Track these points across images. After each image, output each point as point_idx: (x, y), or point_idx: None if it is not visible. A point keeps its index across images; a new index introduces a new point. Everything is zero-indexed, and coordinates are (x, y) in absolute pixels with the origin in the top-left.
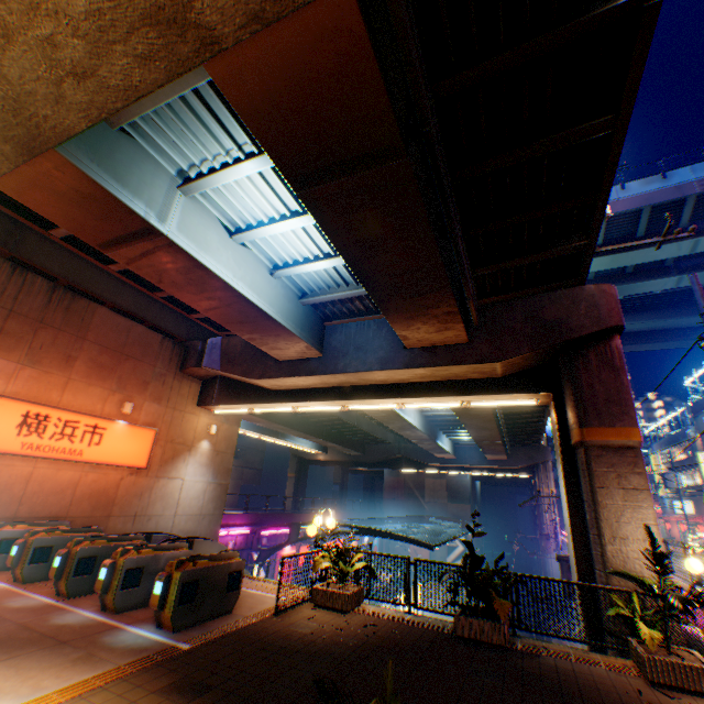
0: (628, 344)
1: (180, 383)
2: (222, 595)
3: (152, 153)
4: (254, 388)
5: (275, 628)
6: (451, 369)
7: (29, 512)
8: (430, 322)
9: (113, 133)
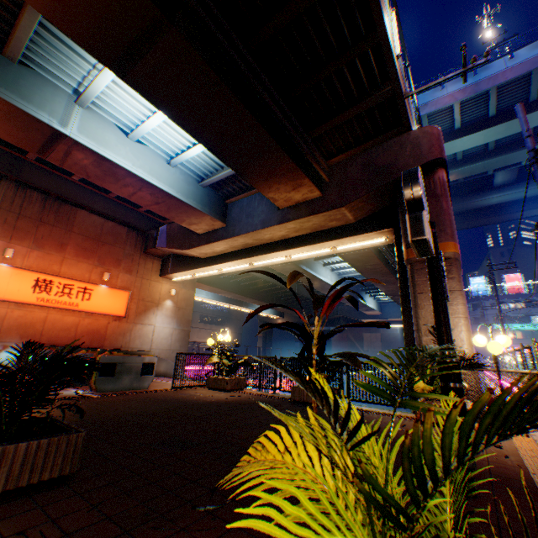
0: None
1: (145, 261)
2: (138, 376)
3: (50, 79)
4: (192, 259)
5: (165, 394)
6: (312, 219)
7: (48, 340)
8: (283, 182)
9: (16, 67)
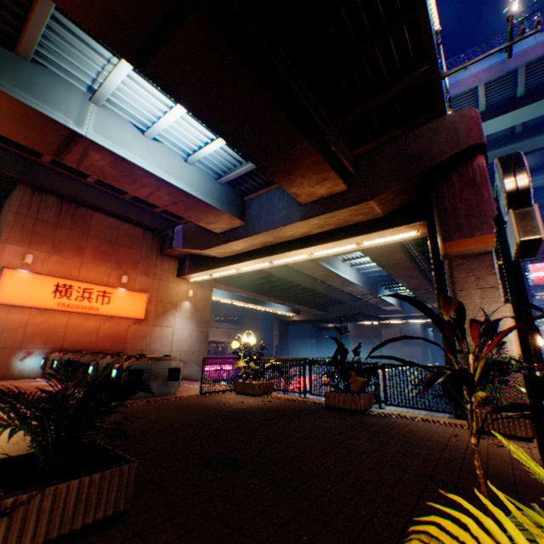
0: None
1: (162, 262)
2: (165, 382)
3: (64, 77)
4: (210, 259)
5: (194, 400)
6: (337, 215)
7: (70, 345)
8: (307, 176)
9: (29, 65)
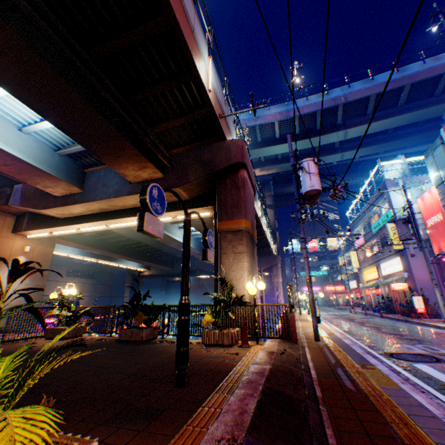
0: (326, 196)
1: None
2: None
3: None
4: (50, 218)
5: None
6: None
7: None
8: (131, 162)
9: None
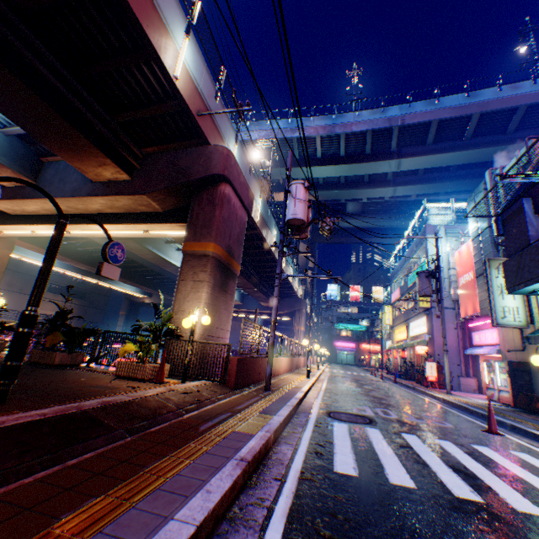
0: (376, 237)
1: None
2: None
3: None
4: (1, 213)
5: None
6: (121, 200)
7: None
8: (85, 155)
9: None
